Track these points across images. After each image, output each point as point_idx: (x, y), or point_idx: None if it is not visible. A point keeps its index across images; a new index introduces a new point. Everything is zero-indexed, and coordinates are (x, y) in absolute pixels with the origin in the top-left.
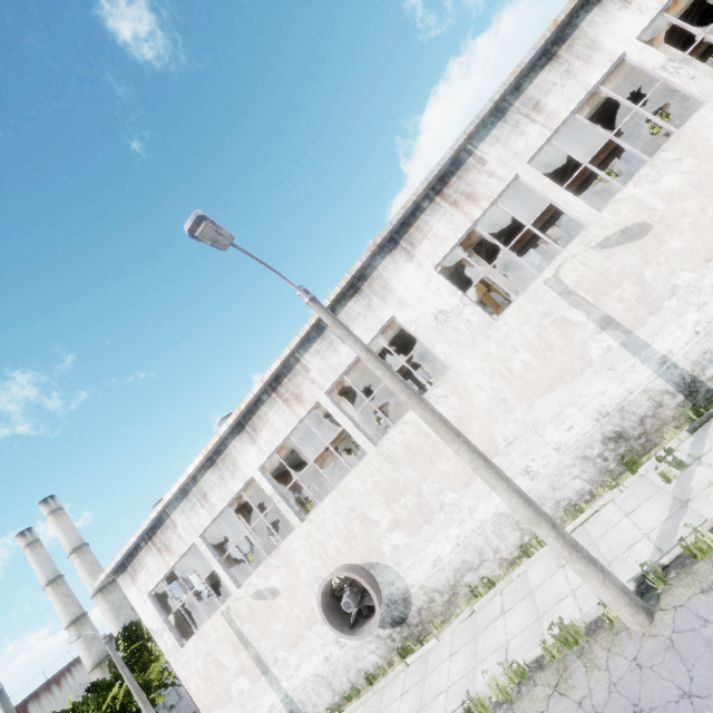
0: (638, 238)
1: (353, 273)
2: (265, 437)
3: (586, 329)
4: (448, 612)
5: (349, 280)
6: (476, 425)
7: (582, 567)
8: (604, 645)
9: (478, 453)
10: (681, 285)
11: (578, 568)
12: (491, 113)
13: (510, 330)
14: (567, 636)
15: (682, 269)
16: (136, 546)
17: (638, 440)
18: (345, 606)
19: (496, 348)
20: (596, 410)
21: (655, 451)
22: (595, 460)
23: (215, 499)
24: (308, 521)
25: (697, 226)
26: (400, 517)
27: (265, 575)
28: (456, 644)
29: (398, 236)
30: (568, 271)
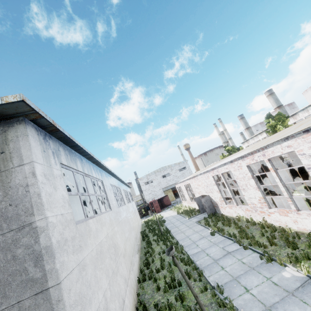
0: None
1: None
2: (262, 136)
3: None
4: None
5: None
6: None
7: None
8: None
9: None
10: None
11: None
12: (301, 109)
13: None
14: None
15: None
16: (244, 141)
17: None
18: None
19: None
20: None
21: None
22: None
23: (255, 140)
24: None
25: None
26: None
27: None
28: None
29: None
30: None
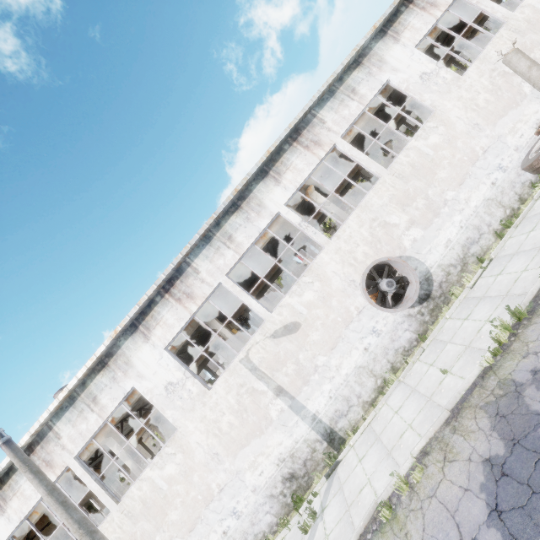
0: (294, 332)
1: (98, 355)
2: (15, 506)
3: (267, 395)
4: None
5: (95, 360)
6: (197, 476)
7: None
8: None
9: None
10: (319, 365)
11: None
12: (202, 238)
13: (219, 397)
14: None
15: (319, 353)
16: None
17: (304, 478)
18: None
19: (210, 411)
20: (277, 457)
21: (313, 488)
22: (278, 497)
23: None
24: None
25: (325, 326)
26: None
27: None
28: None
29: (138, 322)
30: (254, 353)
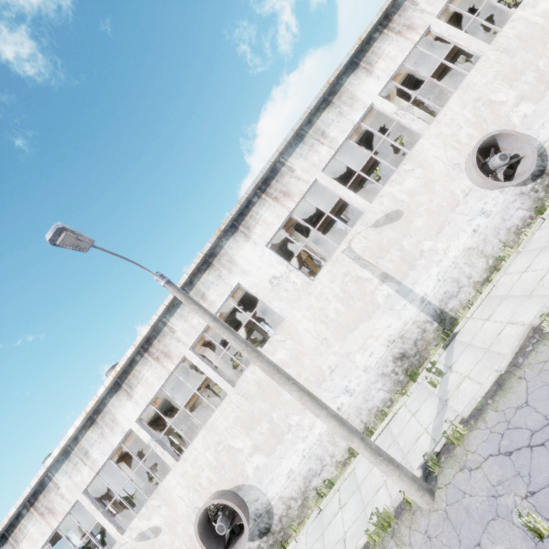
0: (396, 220)
1: (205, 252)
2: (140, 392)
3: (373, 282)
4: (302, 514)
5: (202, 257)
6: (307, 360)
7: (384, 467)
8: (407, 524)
9: (304, 391)
10: (425, 250)
11: (382, 469)
12: (294, 137)
13: (324, 287)
14: (383, 522)
15: (424, 239)
16: (17, 515)
17: (415, 357)
18: (219, 530)
19: (315, 301)
20: (386, 339)
21: (426, 364)
22: (390, 375)
23: (96, 455)
24: (182, 460)
25: (429, 211)
26: (258, 442)
27: (147, 516)
28: (309, 542)
29: (237, 223)
30: (356, 243)
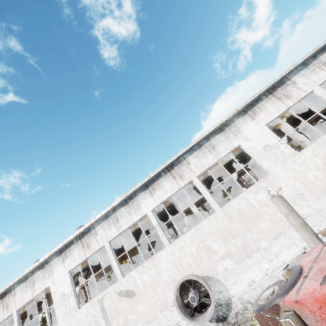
0: (131, 297)
1: (40, 261)
2: None
3: None
4: None
5: (39, 263)
6: None
7: None
8: None
9: None
10: None
11: None
12: (104, 215)
13: (81, 316)
14: None
15: (140, 321)
16: None
17: None
18: None
19: (74, 323)
20: None
21: None
22: None
23: None
24: None
25: (149, 303)
26: None
27: None
28: None
29: (63, 250)
30: (106, 299)
